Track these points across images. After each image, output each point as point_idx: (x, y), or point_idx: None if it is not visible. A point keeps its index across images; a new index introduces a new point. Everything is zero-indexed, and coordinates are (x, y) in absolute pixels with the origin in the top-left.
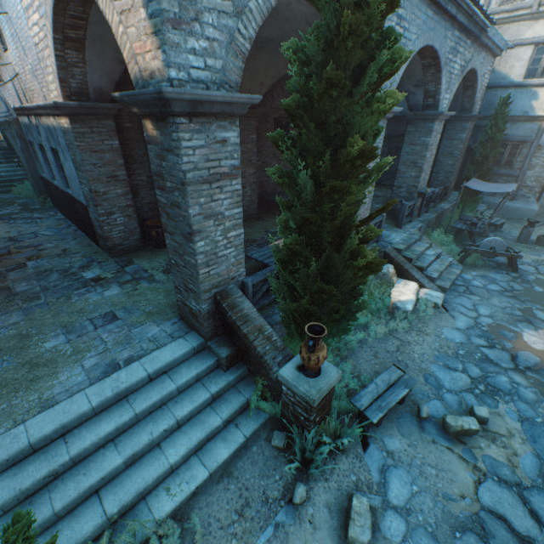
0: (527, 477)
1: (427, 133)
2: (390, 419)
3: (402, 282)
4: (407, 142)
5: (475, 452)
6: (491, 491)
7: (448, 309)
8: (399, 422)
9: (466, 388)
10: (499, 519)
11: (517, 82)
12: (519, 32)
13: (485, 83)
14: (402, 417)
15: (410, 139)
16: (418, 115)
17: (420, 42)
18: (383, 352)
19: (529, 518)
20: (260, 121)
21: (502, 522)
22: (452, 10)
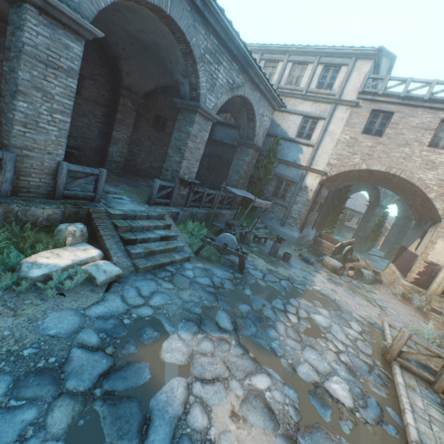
0: None
1: (191, 122)
2: None
3: (82, 247)
4: (177, 128)
5: None
6: None
7: (111, 290)
8: None
9: None
10: None
11: (291, 138)
12: (295, 105)
13: (267, 126)
14: None
15: (179, 126)
16: (185, 104)
17: None
18: None
19: None
20: None
21: None
22: None
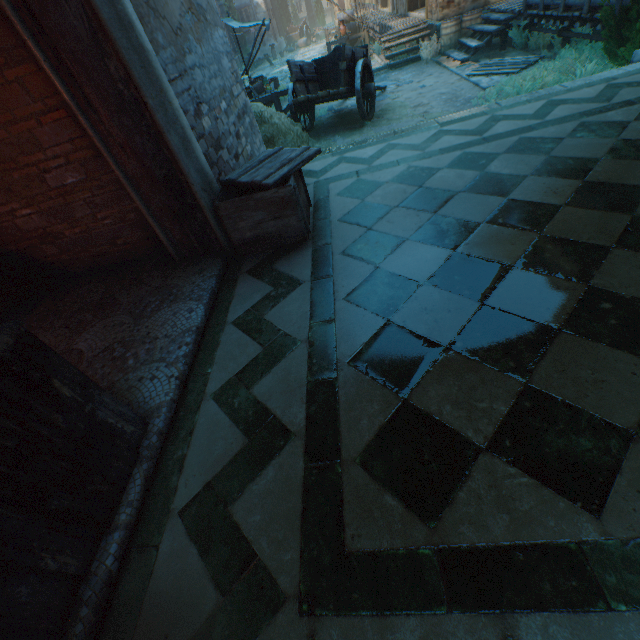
0: None
1: None
2: None
3: None
4: None
5: None
6: None
7: None
8: None
9: None
10: None
11: None
12: None
13: None
14: None
15: None
16: None
17: None
18: None
19: None
20: None
21: None
22: None
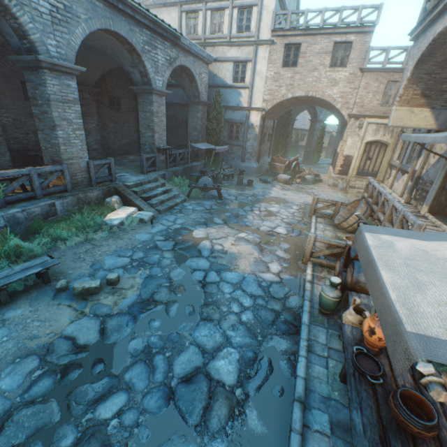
0: (119, 309)
1: (150, 103)
2: (30, 297)
3: (125, 208)
4: (141, 110)
5: (91, 303)
6: (80, 324)
7: (154, 223)
8: (37, 297)
9: (121, 266)
10: (69, 340)
11: (230, 85)
12: (225, 53)
13: (206, 81)
14: (43, 293)
15: (142, 108)
16: (141, 89)
17: (97, 24)
18: (71, 254)
19: (96, 333)
20: (1, 81)
21: (70, 341)
22: (127, 10)
